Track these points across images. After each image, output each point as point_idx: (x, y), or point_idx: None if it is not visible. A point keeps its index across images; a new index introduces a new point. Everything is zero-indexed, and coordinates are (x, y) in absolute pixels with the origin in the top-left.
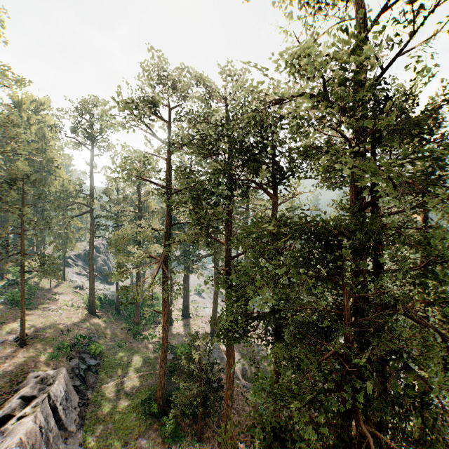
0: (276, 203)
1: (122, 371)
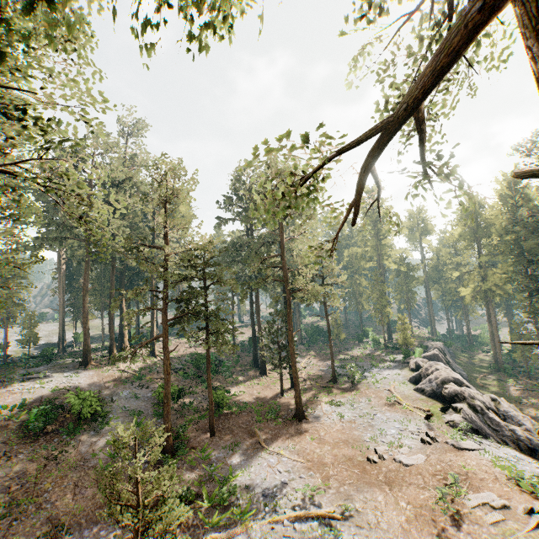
0: None
1: (468, 359)
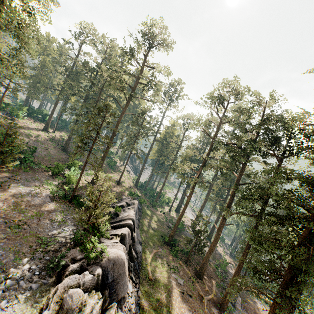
0: (279, 165)
1: (149, 218)
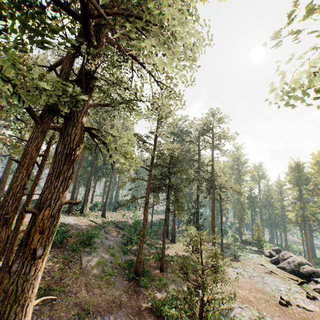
0: None
1: None
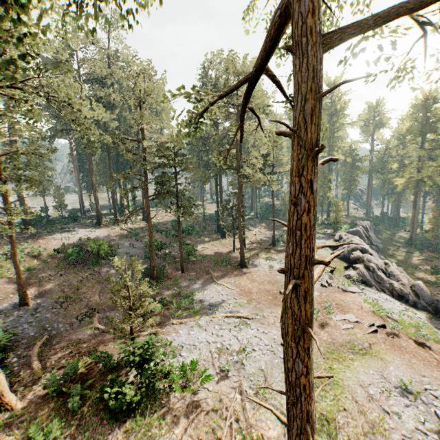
0: None
1: (389, 235)
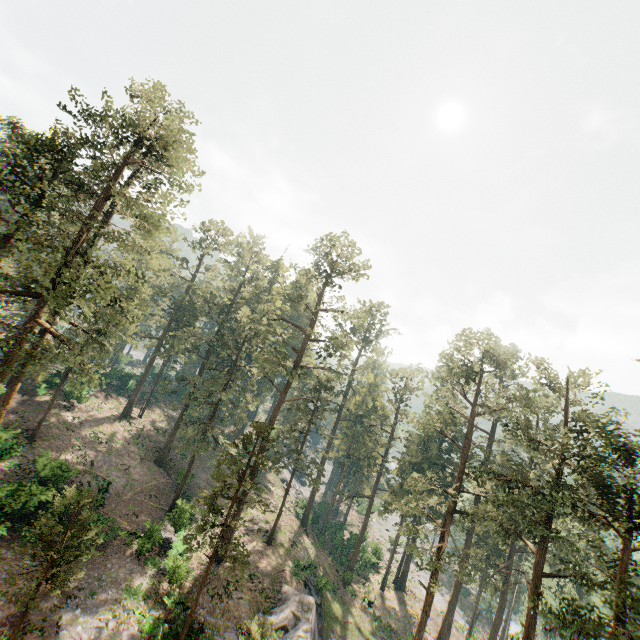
0: (626, 548)
1: (341, 629)
